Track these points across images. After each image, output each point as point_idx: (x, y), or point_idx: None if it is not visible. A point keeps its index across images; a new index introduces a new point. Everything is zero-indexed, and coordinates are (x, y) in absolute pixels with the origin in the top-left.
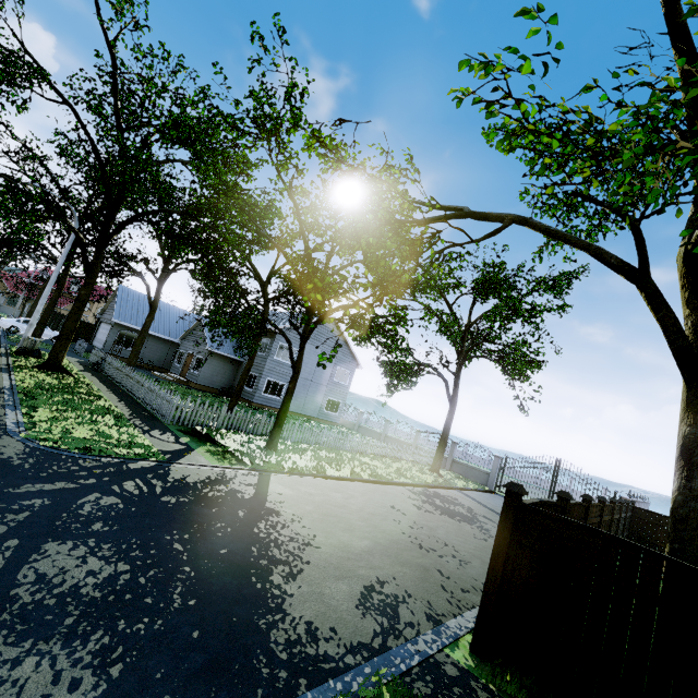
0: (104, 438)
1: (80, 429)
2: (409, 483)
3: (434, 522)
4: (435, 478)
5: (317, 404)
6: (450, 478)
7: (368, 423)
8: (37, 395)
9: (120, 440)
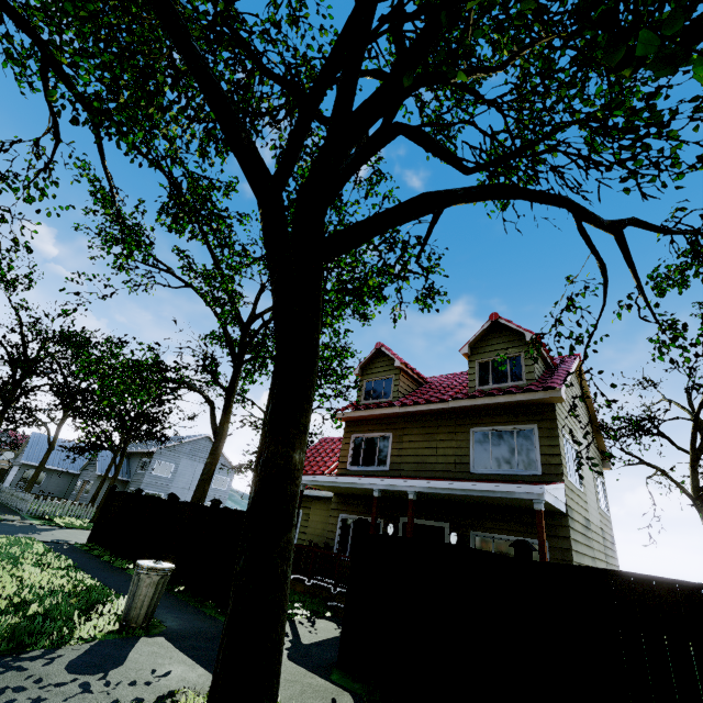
0: None
1: None
2: None
3: None
4: None
5: None
6: None
7: None
8: None
9: None
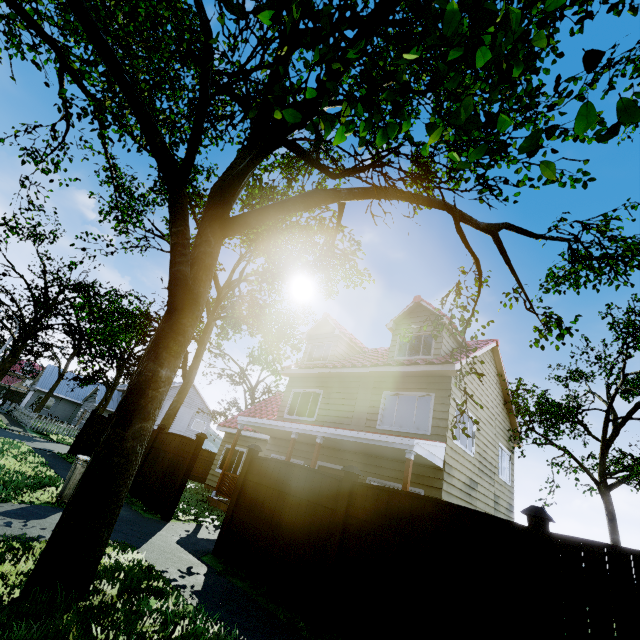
0: None
1: None
2: None
3: None
4: None
5: None
6: None
7: None
8: None
9: None
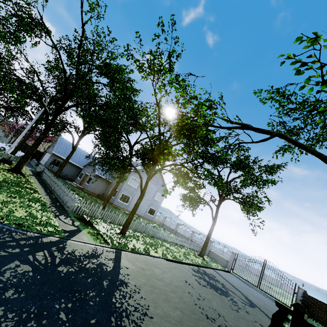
0: (32, 218)
1: (20, 210)
2: (190, 263)
3: (209, 295)
4: (202, 260)
5: (144, 209)
6: (208, 261)
7: (167, 223)
8: (2, 186)
9: (41, 220)
